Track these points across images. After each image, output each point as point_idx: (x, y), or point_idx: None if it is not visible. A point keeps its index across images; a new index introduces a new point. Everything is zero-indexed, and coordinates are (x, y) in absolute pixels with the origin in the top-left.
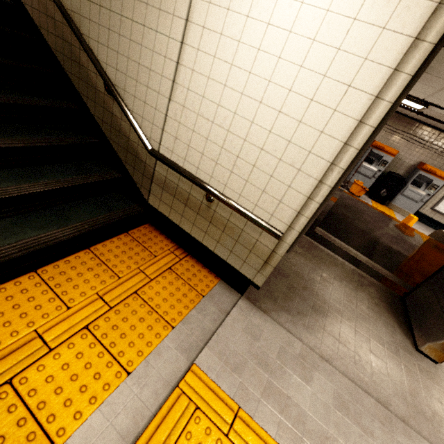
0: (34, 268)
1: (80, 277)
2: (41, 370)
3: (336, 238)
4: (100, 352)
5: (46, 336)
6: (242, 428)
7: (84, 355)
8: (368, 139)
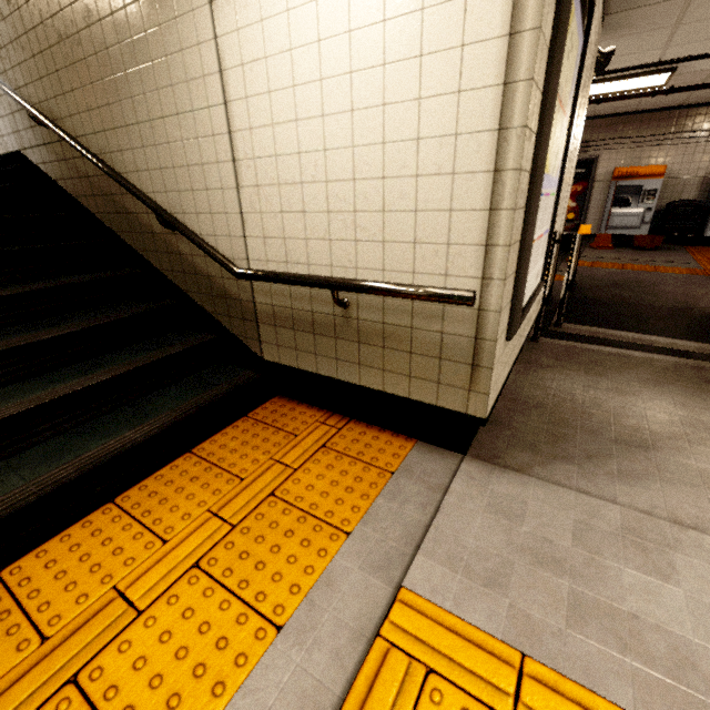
0: (110, 498)
1: (180, 493)
2: (125, 650)
3: (617, 327)
4: (224, 601)
5: (132, 593)
6: (544, 699)
7: (196, 611)
8: (549, 71)
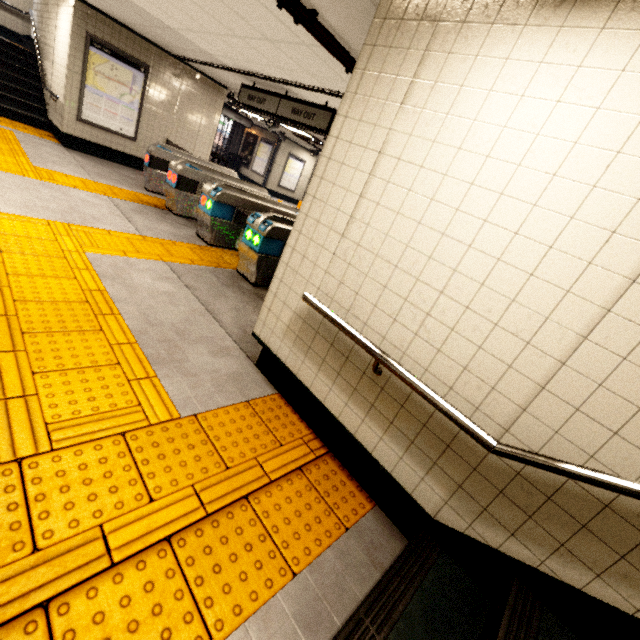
0: None
1: None
2: None
3: None
4: None
5: None
6: (10, 135)
7: None
8: (83, 65)
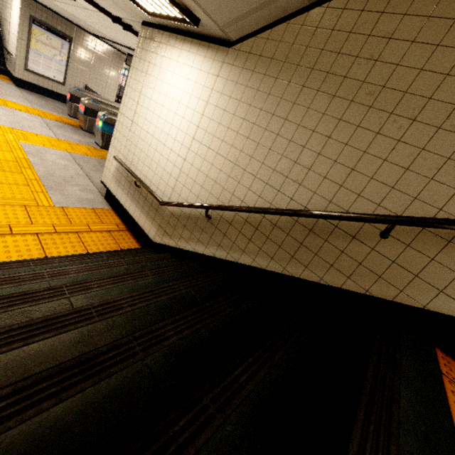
0: None
1: None
2: None
3: None
4: None
5: None
6: None
7: None
8: (28, 35)
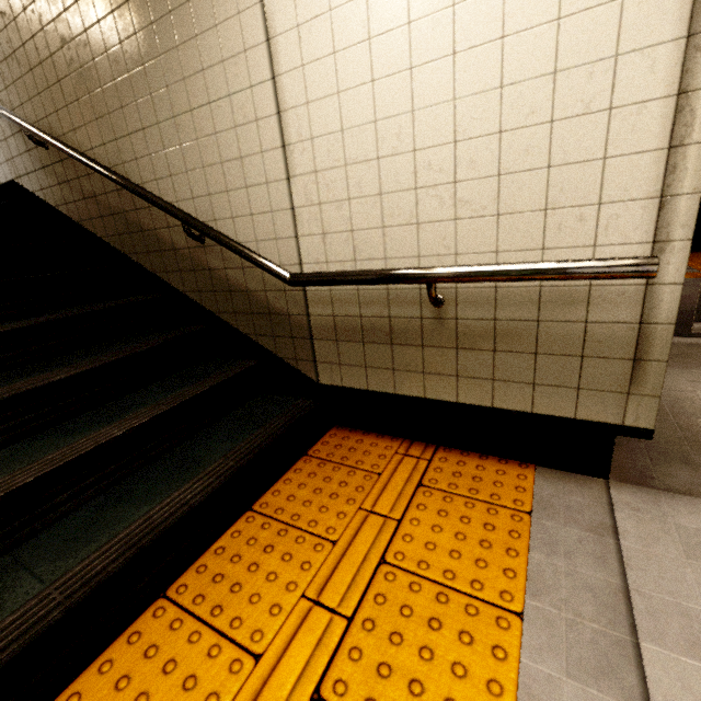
0: (159, 590)
1: (255, 571)
2: None
3: None
4: None
5: None
6: None
7: None
8: None
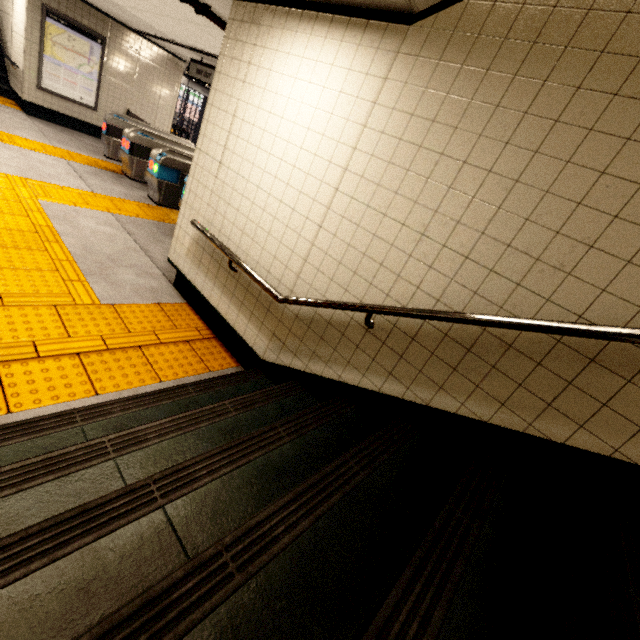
0: None
1: None
2: None
3: None
4: None
5: None
6: None
7: None
8: (40, 35)
